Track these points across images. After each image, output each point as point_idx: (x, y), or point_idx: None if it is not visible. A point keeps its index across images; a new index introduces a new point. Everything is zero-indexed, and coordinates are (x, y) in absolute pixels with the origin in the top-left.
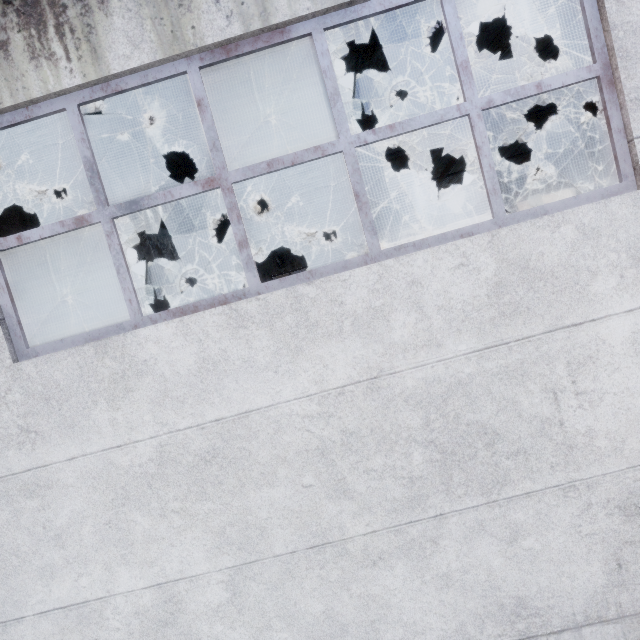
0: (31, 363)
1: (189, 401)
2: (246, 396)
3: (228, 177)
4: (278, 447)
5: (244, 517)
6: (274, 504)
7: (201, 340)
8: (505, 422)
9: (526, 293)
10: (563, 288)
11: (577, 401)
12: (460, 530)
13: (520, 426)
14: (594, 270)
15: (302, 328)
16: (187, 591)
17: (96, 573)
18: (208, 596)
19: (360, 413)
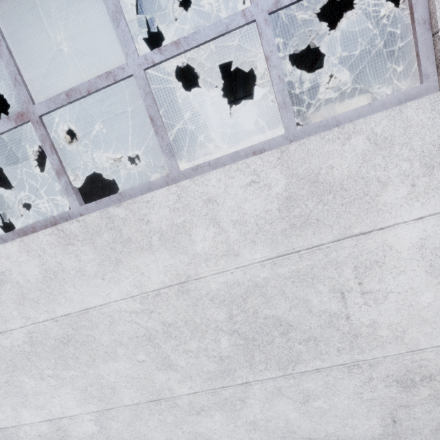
0: None
1: (42, 301)
2: (84, 297)
3: (35, 110)
4: (115, 334)
5: (99, 381)
6: (119, 373)
7: (40, 255)
8: (297, 316)
9: (316, 206)
10: (352, 199)
11: (363, 299)
12: (262, 393)
13: (311, 319)
14: (385, 180)
15: (118, 244)
16: (69, 424)
17: (8, 412)
18: (84, 428)
19: (175, 310)
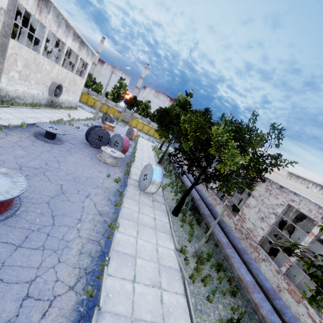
0: None
1: None
2: None
3: None
4: None
5: None
6: None
7: None
8: None
9: None
10: None
11: None
12: None
13: None
14: None
15: None
16: None
17: None
18: None
19: None
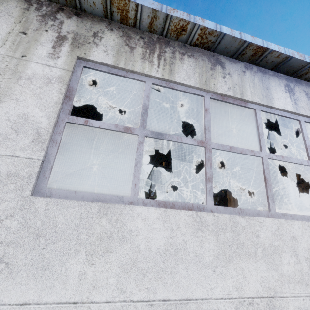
0: (45, 200)
1: (149, 275)
2: (190, 284)
3: (211, 144)
4: None
5: None
6: None
7: (173, 229)
8: None
9: None
10: None
11: None
12: None
13: None
14: None
15: (234, 244)
16: None
17: None
18: None
19: None
